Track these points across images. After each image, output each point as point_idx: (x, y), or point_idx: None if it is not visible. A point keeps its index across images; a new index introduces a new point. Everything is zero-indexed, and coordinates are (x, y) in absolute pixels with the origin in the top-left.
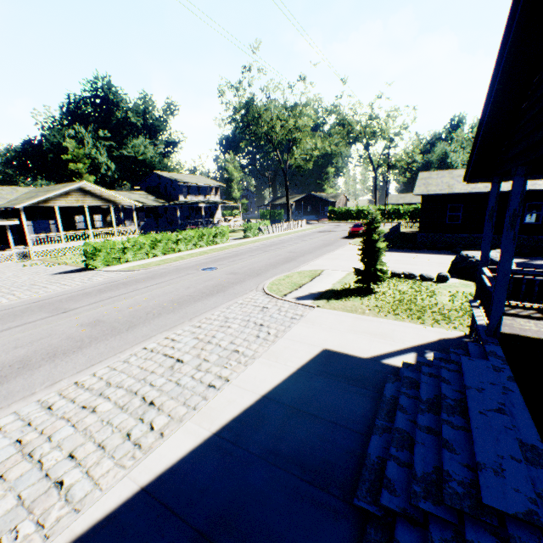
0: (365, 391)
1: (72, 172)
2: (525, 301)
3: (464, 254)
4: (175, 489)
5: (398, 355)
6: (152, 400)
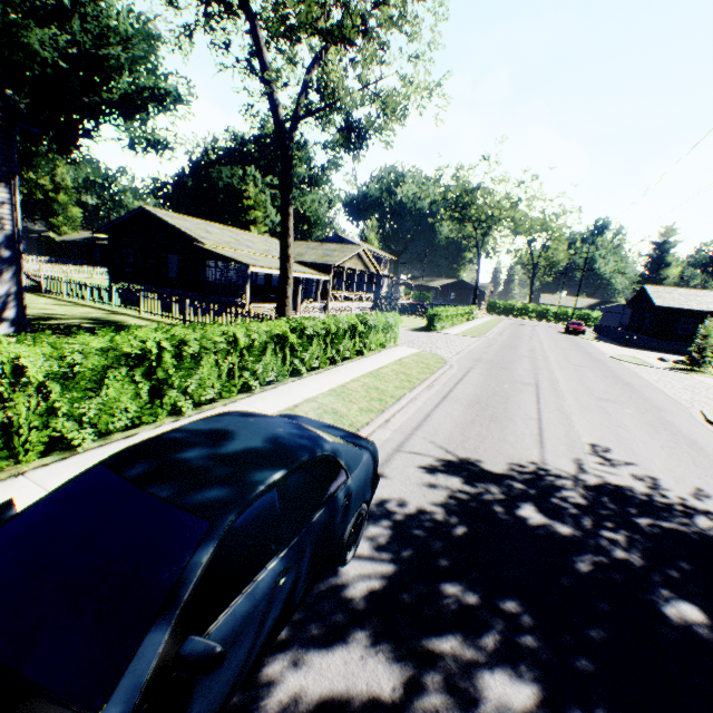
0: None
1: (247, 220)
2: None
3: None
4: None
5: None
6: None
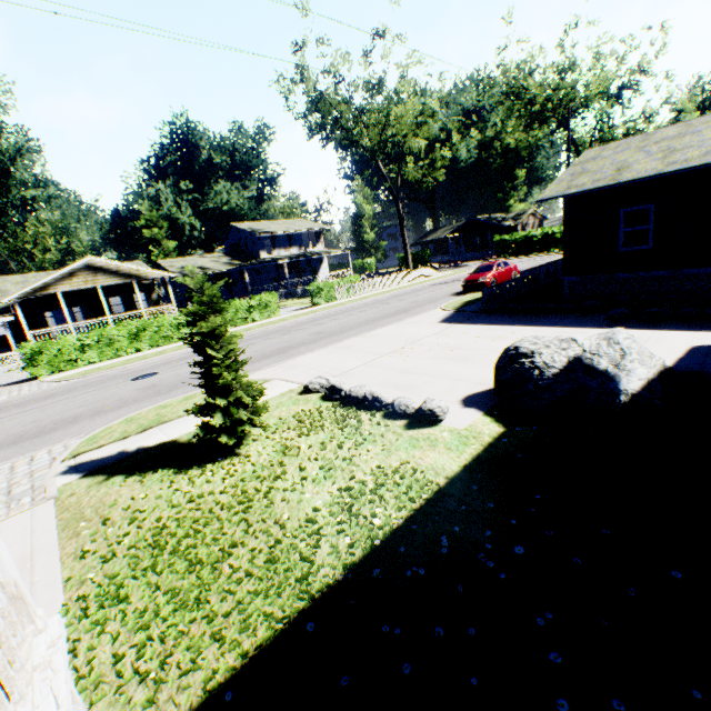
0: None
1: (150, 240)
2: (520, 548)
3: (512, 348)
4: None
5: None
6: None
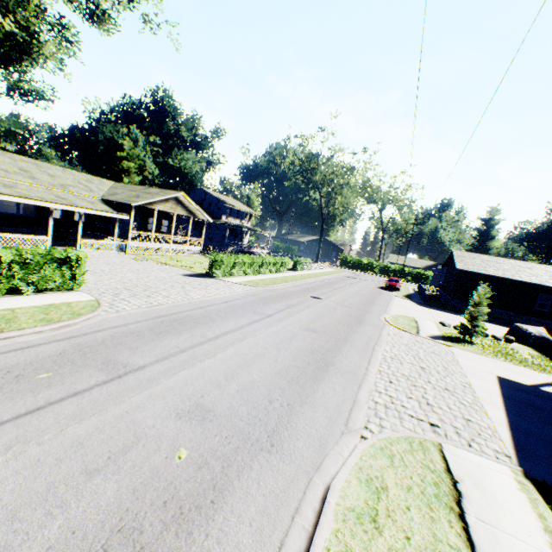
0: (551, 402)
1: (121, 169)
2: None
3: (520, 326)
4: (524, 430)
5: (544, 386)
6: (445, 388)
